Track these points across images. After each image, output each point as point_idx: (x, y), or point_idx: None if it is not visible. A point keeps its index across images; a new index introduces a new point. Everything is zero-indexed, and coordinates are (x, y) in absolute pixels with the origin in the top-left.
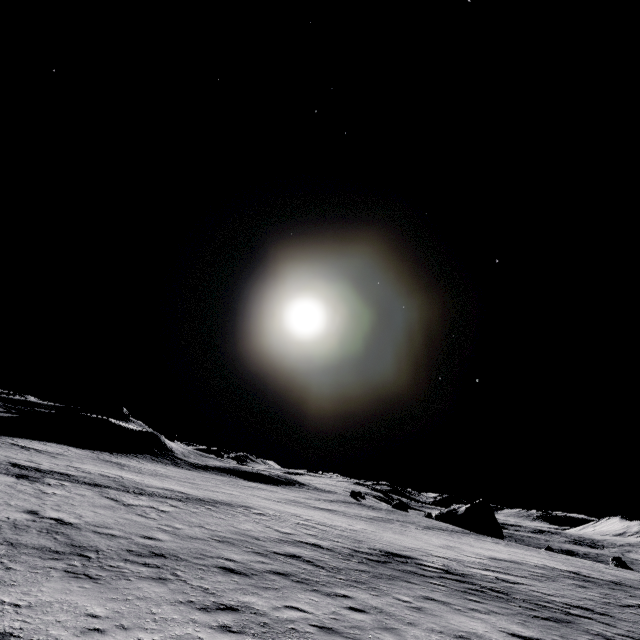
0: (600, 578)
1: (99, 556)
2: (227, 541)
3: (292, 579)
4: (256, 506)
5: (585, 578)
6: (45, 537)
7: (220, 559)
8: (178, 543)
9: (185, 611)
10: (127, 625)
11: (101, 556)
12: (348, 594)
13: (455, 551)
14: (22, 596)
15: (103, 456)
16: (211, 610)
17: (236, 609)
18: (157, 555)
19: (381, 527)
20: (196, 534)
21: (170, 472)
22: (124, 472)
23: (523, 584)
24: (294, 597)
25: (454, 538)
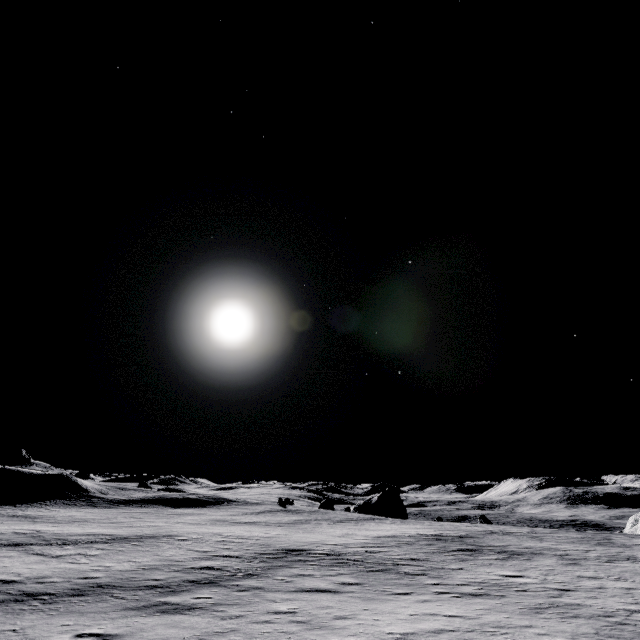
0: (453, 535)
1: (51, 597)
2: (152, 568)
3: (202, 582)
4: (181, 533)
5: (440, 538)
6: (1, 594)
7: (147, 581)
8: (111, 577)
9: (125, 612)
10: (89, 624)
11: (53, 597)
12: (241, 583)
13: (349, 537)
14: (13, 626)
15: (5, 511)
16: (142, 609)
17: (159, 605)
18: (96, 588)
19: (295, 529)
20: (125, 568)
21: (88, 515)
22: (38, 525)
23: (383, 552)
24: (200, 592)
25: (357, 526)
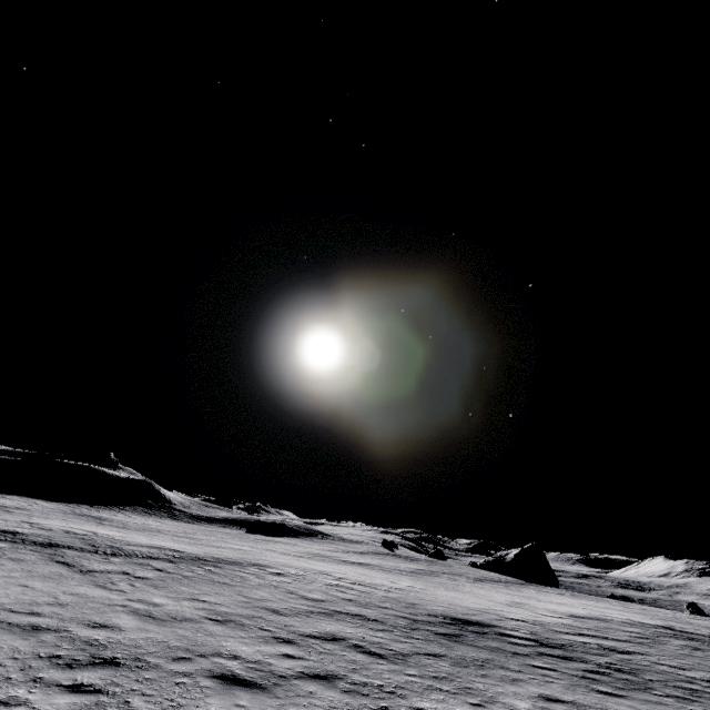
0: (698, 633)
1: None
2: (232, 621)
3: (340, 687)
4: (273, 564)
5: (685, 635)
6: None
7: (218, 658)
8: (150, 632)
9: None
10: None
11: None
12: (437, 709)
13: (527, 609)
14: None
15: (80, 510)
16: None
17: None
18: (104, 661)
19: (429, 582)
20: (184, 612)
21: (165, 526)
22: (101, 527)
23: (636, 653)
24: None
25: (514, 591)
